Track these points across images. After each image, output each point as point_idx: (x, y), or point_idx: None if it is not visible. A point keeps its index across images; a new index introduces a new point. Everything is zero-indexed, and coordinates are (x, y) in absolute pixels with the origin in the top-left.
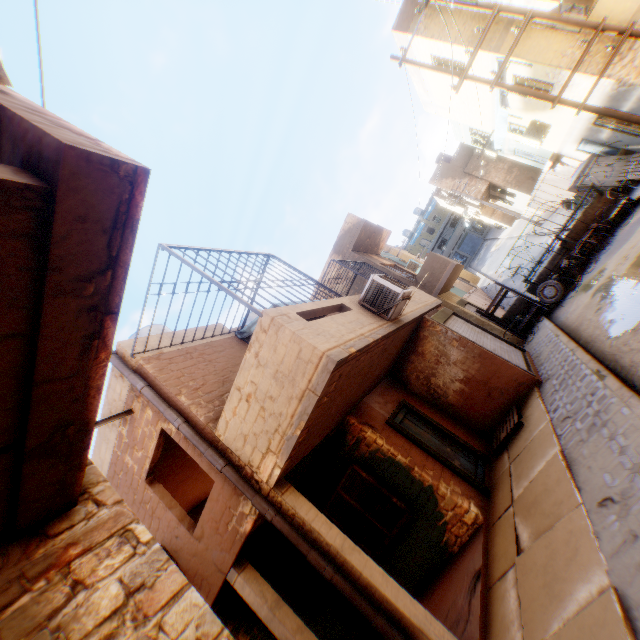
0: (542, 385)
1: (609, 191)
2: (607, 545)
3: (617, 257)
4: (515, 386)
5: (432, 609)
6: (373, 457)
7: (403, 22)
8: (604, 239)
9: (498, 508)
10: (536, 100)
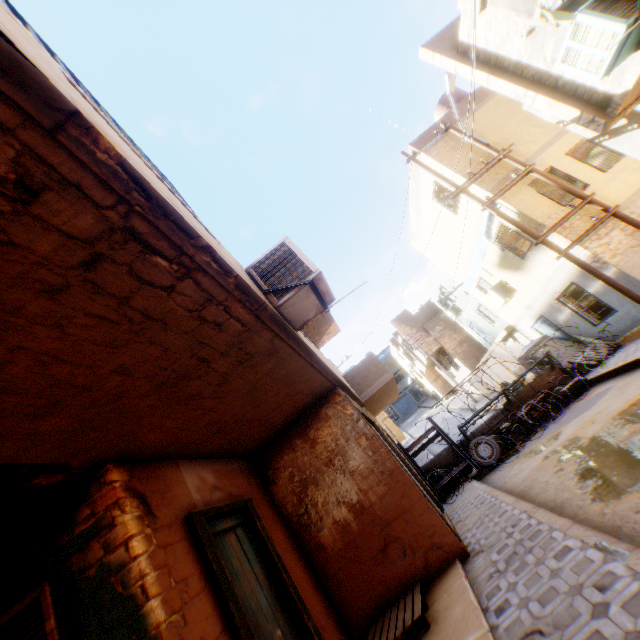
0: (471, 559)
1: (563, 365)
2: None
3: (578, 423)
4: (428, 546)
5: None
6: (102, 581)
7: (421, 142)
8: (553, 411)
9: None
10: (512, 257)
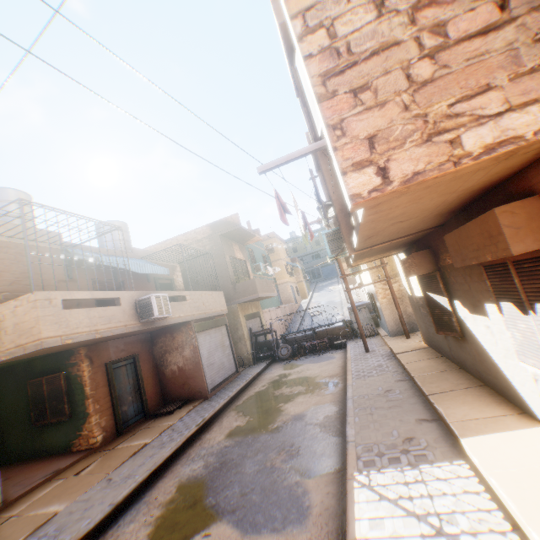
0: (206, 401)
1: (347, 330)
2: (83, 496)
3: (304, 367)
4: (197, 391)
5: (31, 470)
6: (77, 378)
7: None
8: (324, 350)
9: (109, 446)
10: None
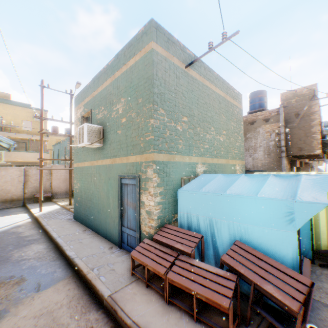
0: None
1: None
2: None
3: None
4: None
5: None
6: None
7: None
8: None
9: None
10: None
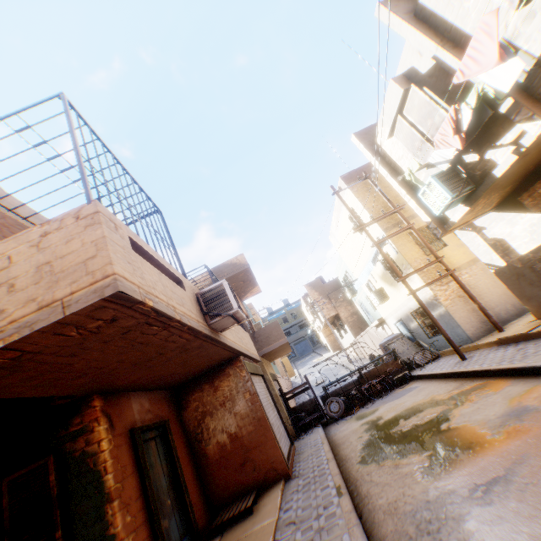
0: (290, 480)
1: (402, 361)
2: None
3: (389, 406)
4: (269, 468)
5: None
6: (83, 459)
7: (348, 178)
8: (385, 391)
9: None
10: (390, 276)
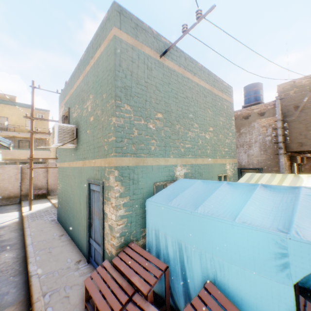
0: None
1: None
2: None
3: None
4: None
5: None
6: None
7: None
8: None
9: None
10: None
